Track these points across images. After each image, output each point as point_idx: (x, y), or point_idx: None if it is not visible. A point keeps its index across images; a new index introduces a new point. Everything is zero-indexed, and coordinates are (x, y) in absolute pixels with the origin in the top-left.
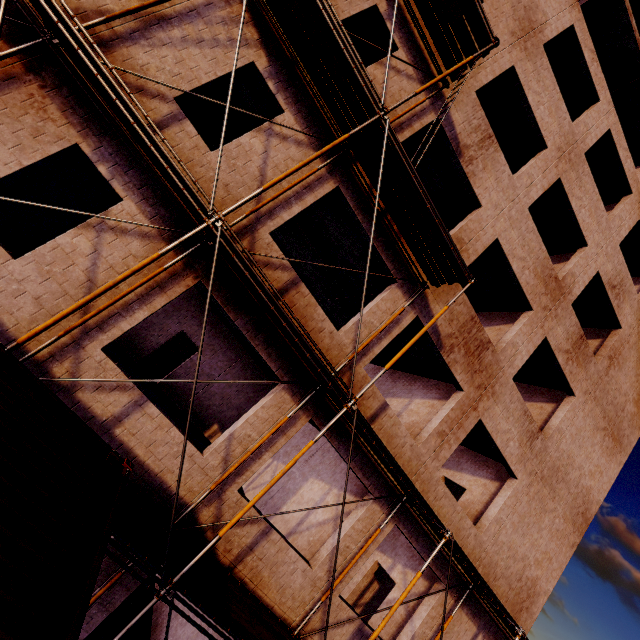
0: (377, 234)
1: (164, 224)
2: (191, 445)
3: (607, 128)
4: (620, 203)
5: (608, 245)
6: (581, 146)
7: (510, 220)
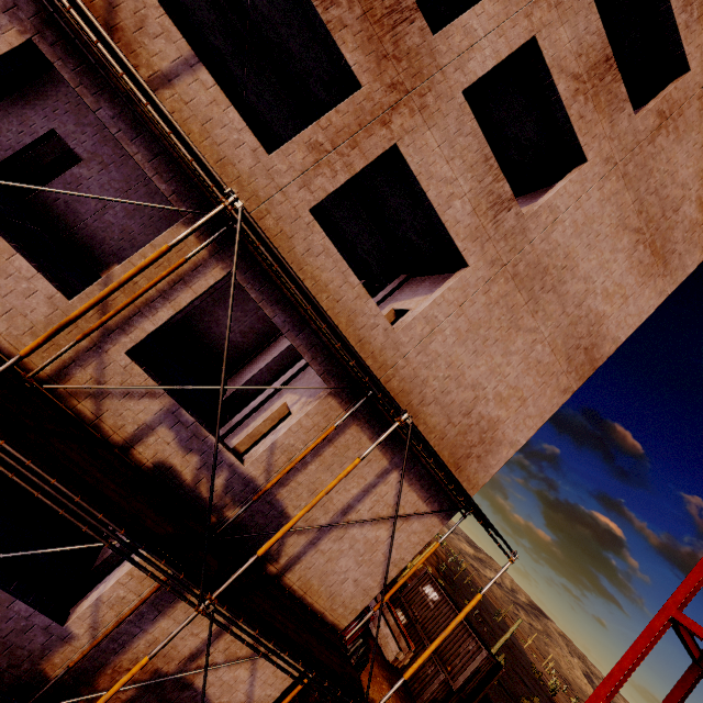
0: None
1: None
2: None
3: None
4: None
5: None
6: None
7: None
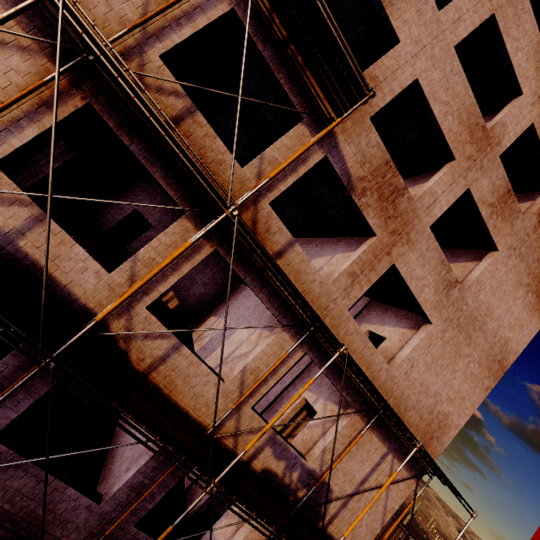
0: (279, 65)
1: (44, 39)
2: (96, 263)
3: None
4: None
5: None
6: None
7: (433, 59)
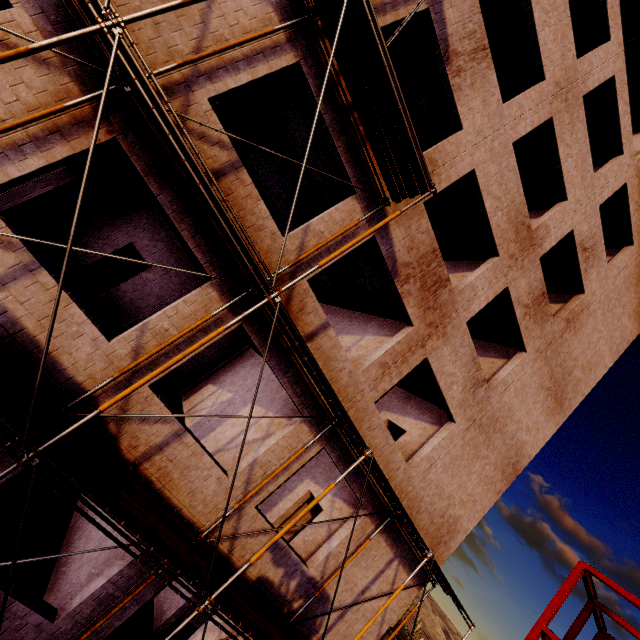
0: (339, 132)
1: (70, 53)
2: (94, 328)
3: (612, 74)
4: (609, 163)
5: (588, 204)
6: (581, 87)
7: (491, 152)
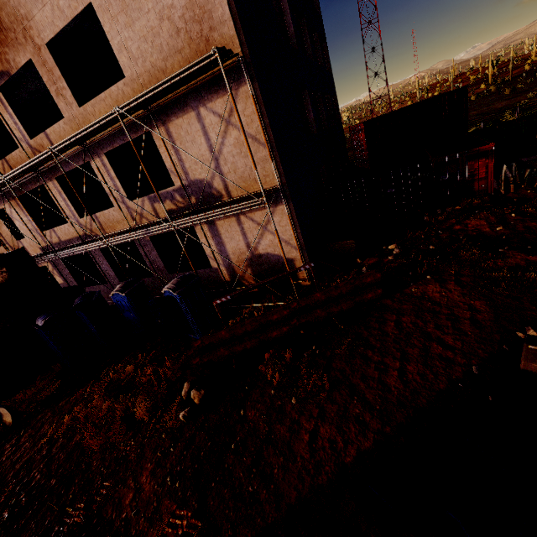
0: None
1: (5, 200)
2: (66, 225)
3: None
4: None
5: None
6: None
7: None
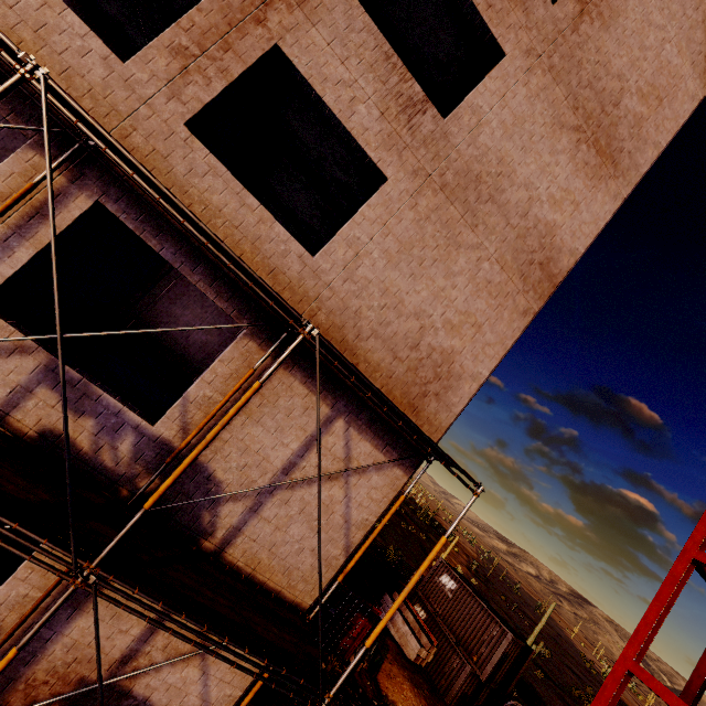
0: None
1: None
2: None
3: None
4: None
5: None
6: None
7: None
